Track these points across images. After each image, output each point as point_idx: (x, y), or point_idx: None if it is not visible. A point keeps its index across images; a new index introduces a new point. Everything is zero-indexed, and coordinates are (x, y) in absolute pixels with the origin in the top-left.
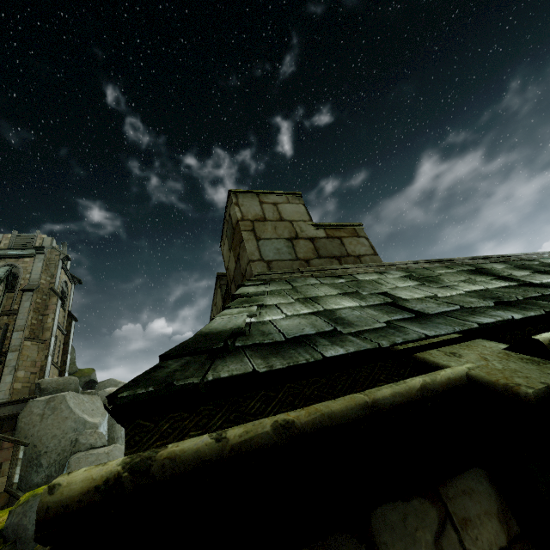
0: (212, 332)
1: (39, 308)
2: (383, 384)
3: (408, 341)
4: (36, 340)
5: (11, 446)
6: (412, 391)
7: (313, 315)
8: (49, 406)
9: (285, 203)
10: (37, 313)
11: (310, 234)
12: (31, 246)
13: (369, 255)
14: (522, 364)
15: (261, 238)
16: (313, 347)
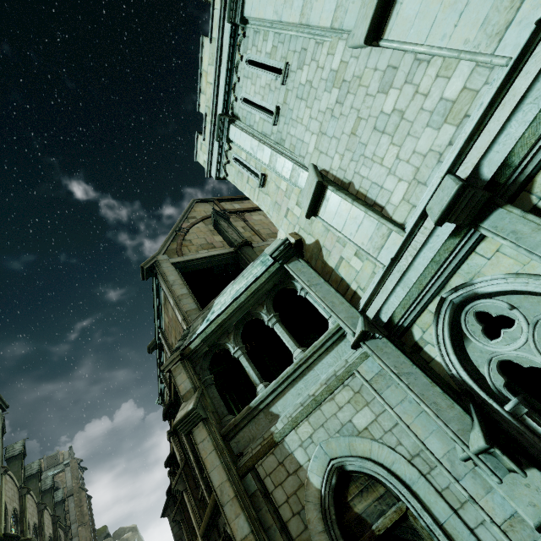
0: None
1: (77, 503)
2: None
3: None
4: (83, 524)
5: None
6: None
7: None
8: None
9: None
10: (77, 507)
11: None
12: (57, 462)
13: None
14: None
15: None
16: None
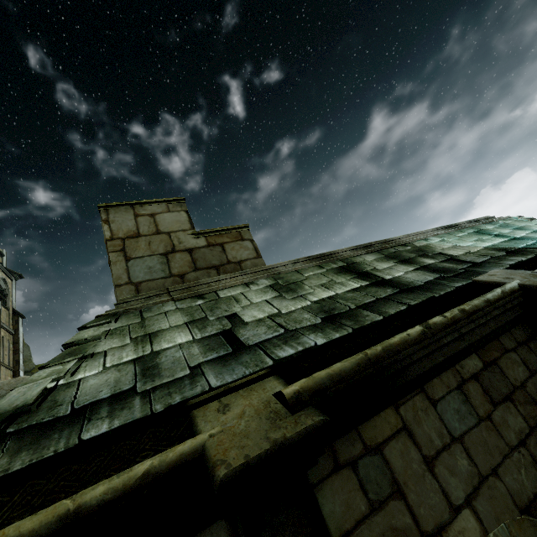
0: None
1: None
2: (147, 453)
3: (186, 399)
4: None
5: None
6: (131, 481)
7: (131, 364)
8: None
9: (165, 212)
10: None
11: (189, 245)
12: None
13: (251, 259)
14: (262, 422)
15: (132, 258)
16: (83, 425)
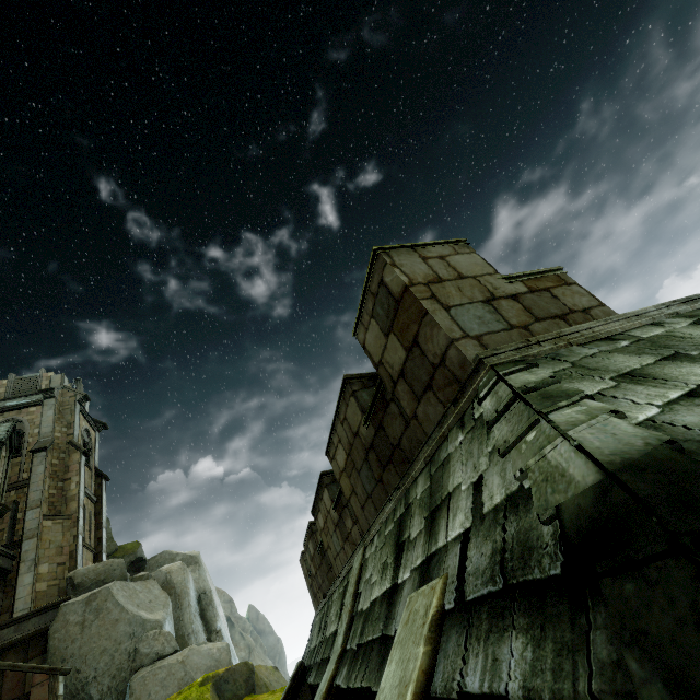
0: (633, 459)
1: (56, 471)
2: None
3: None
4: (59, 517)
5: (46, 679)
6: None
7: None
8: (90, 609)
9: (453, 254)
10: (55, 479)
11: (508, 290)
12: (35, 390)
13: (596, 307)
14: None
15: (450, 306)
16: None
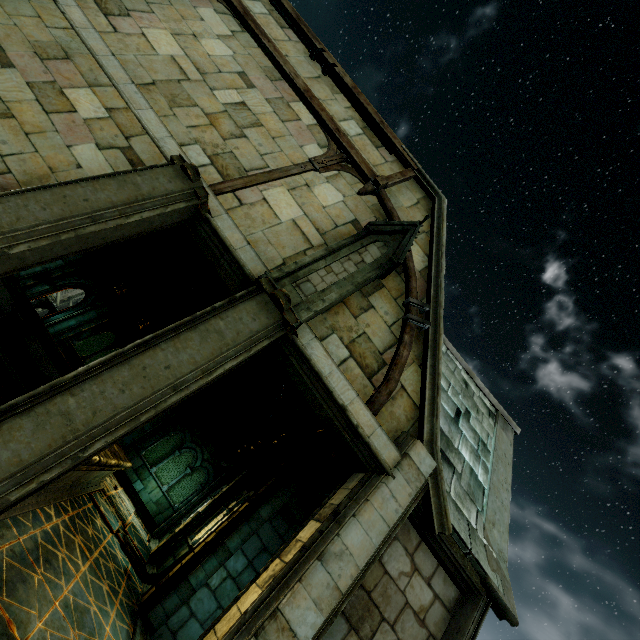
0: None
1: None
2: None
3: None
4: None
5: None
6: None
7: None
8: None
9: None
10: None
11: None
12: None
13: None
14: None
15: None
16: None
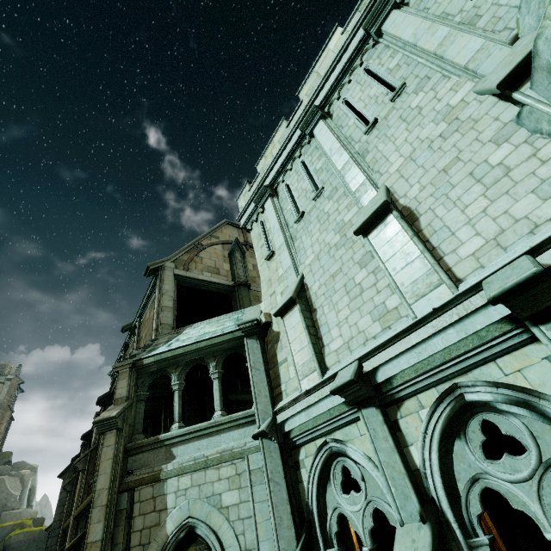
0: None
1: None
2: None
3: None
4: None
5: None
6: None
7: None
8: None
9: None
10: None
11: None
12: (2, 372)
13: None
14: None
15: None
16: None
